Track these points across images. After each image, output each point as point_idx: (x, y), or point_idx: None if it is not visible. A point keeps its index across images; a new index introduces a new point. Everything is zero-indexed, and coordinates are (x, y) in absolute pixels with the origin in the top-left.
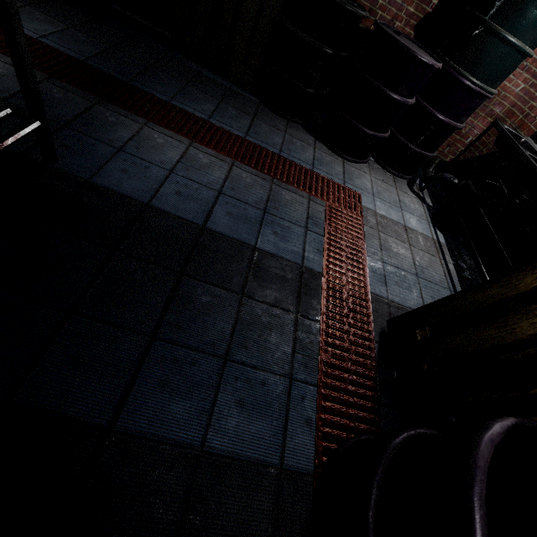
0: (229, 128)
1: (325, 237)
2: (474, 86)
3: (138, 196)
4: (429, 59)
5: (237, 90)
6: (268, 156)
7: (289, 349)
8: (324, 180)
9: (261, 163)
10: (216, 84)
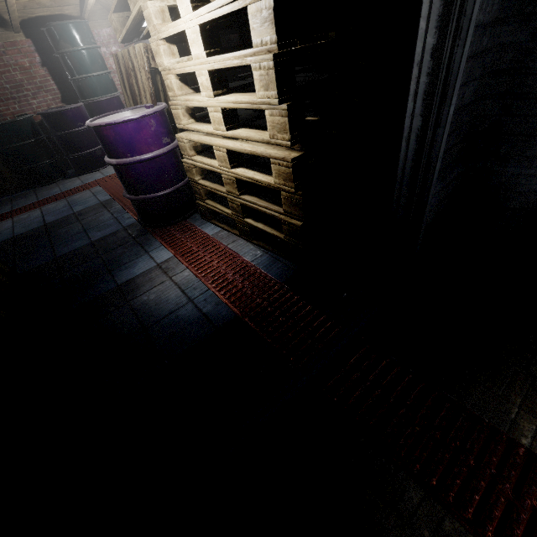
0: (27, 204)
1: (107, 191)
2: (105, 98)
3: (7, 238)
4: (72, 106)
5: (16, 195)
6: (57, 196)
7: (110, 215)
8: (93, 182)
9: (55, 199)
10: (2, 201)
